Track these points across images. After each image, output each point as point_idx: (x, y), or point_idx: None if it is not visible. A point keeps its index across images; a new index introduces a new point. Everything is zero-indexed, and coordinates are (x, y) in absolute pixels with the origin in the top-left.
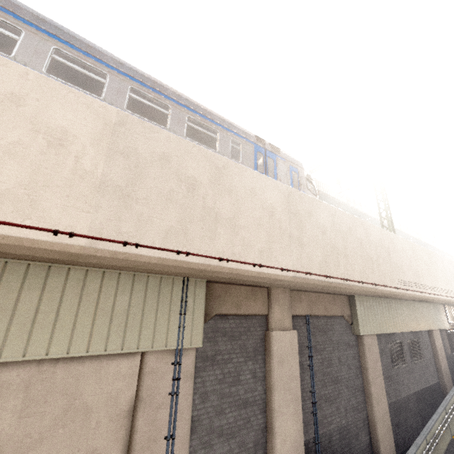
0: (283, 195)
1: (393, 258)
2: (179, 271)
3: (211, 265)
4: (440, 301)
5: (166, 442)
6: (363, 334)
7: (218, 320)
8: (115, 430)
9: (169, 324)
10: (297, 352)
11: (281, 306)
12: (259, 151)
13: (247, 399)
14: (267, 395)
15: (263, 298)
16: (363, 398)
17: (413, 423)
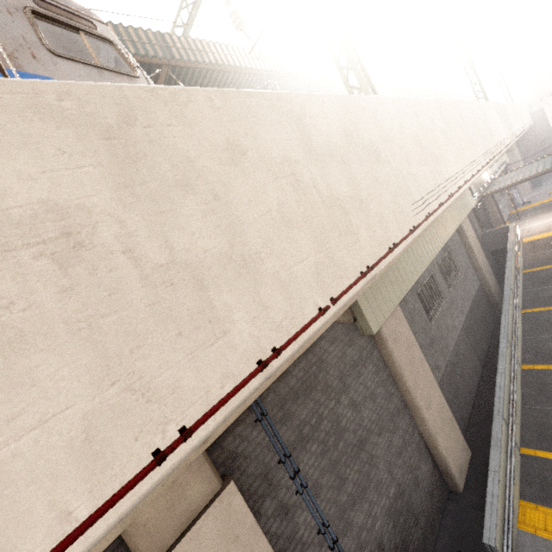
0: None
1: (388, 160)
2: None
3: None
4: None
5: None
6: (379, 327)
7: None
8: None
9: None
10: (253, 525)
11: None
12: None
13: None
14: None
15: None
16: (408, 416)
17: (470, 367)
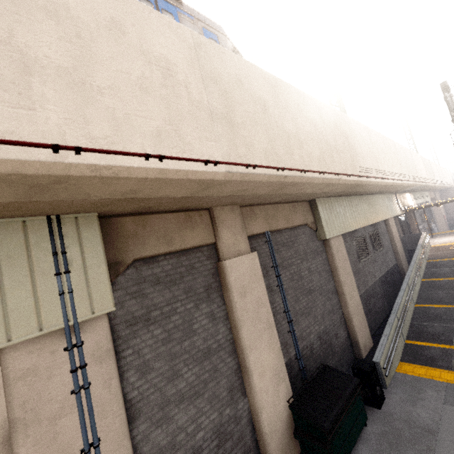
0: (185, 44)
1: (351, 144)
2: None
3: (31, 162)
4: (396, 186)
5: None
6: (329, 237)
7: (142, 266)
8: None
9: (38, 295)
10: (261, 275)
11: (231, 228)
12: None
13: (209, 347)
14: (234, 334)
15: (205, 223)
16: (337, 299)
17: (381, 305)
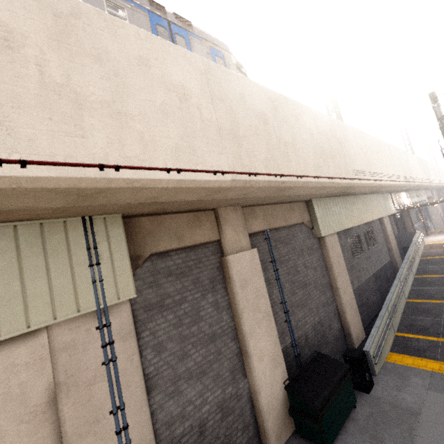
0: (198, 70)
1: (346, 148)
2: (45, 203)
3: (84, 178)
4: (390, 187)
5: (114, 416)
6: (324, 235)
7: (157, 260)
8: (33, 430)
9: (76, 282)
10: (260, 269)
11: (234, 227)
12: (160, 24)
13: (214, 332)
14: (236, 321)
15: (210, 222)
16: (331, 292)
17: (374, 299)
